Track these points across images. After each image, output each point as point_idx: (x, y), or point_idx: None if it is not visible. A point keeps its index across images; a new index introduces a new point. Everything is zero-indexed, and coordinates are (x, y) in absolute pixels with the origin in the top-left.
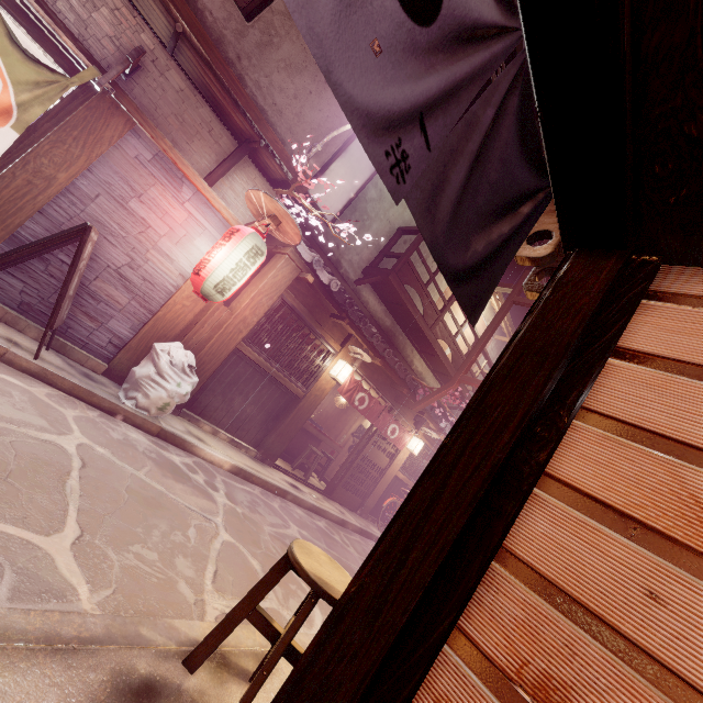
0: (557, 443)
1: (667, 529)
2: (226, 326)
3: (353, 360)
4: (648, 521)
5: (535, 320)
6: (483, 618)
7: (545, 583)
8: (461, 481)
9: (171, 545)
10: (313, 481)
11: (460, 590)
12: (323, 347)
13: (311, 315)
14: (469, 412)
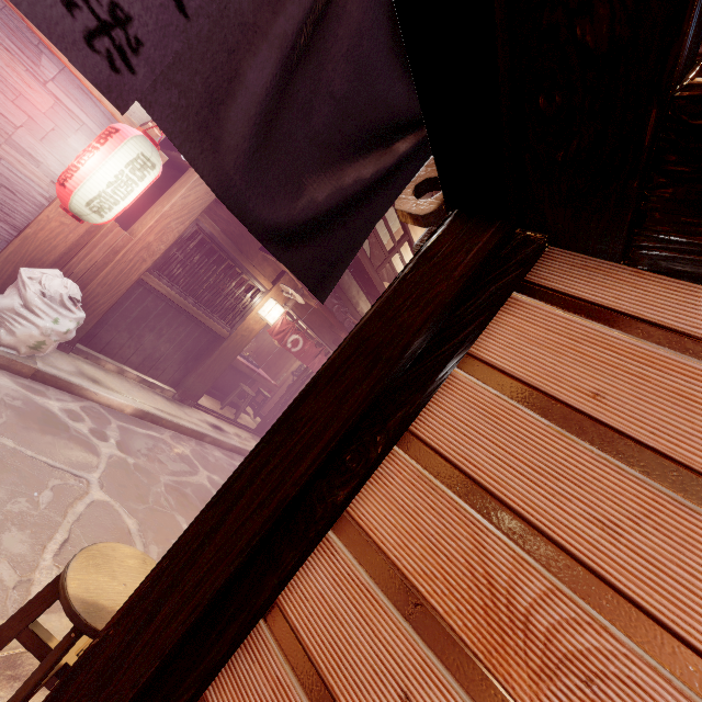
0: (366, 477)
1: (447, 615)
2: (124, 253)
3: (286, 300)
4: (432, 599)
5: (382, 306)
6: (231, 693)
7: (304, 660)
8: (241, 519)
9: (4, 516)
10: (246, 419)
11: (209, 659)
12: (252, 284)
13: (235, 247)
14: (277, 423)
